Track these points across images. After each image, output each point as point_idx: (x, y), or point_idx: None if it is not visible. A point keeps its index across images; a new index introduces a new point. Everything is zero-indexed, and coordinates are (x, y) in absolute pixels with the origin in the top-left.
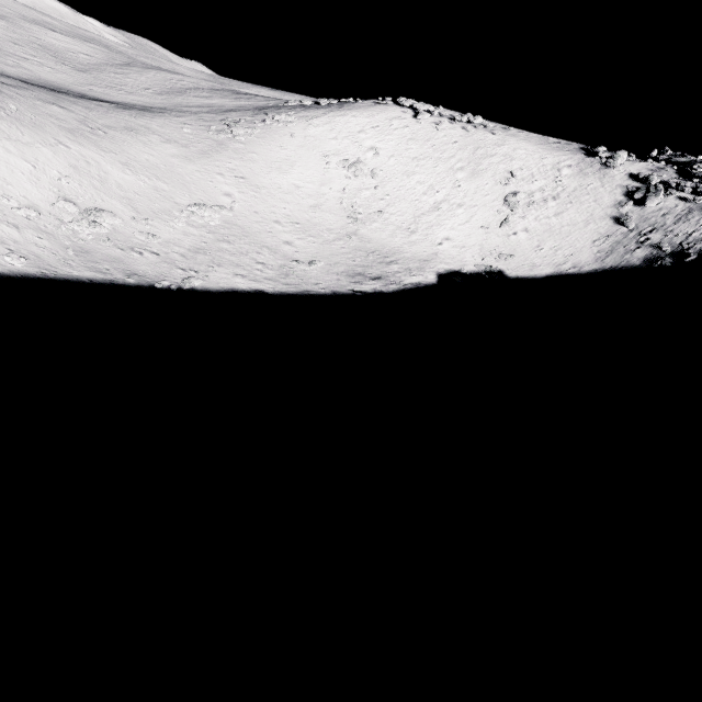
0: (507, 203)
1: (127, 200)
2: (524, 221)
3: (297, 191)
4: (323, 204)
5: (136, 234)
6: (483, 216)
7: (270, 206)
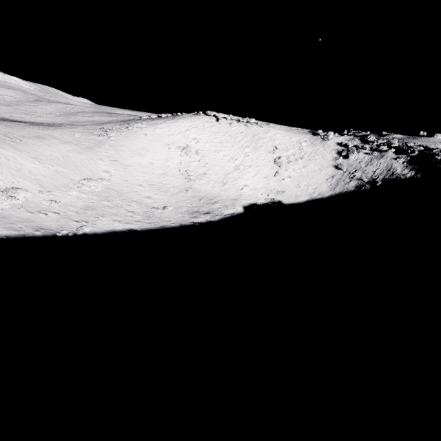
0: (276, 163)
1: (36, 180)
2: (287, 171)
3: (152, 166)
4: (168, 172)
5: (42, 201)
6: (264, 171)
7: (135, 176)
